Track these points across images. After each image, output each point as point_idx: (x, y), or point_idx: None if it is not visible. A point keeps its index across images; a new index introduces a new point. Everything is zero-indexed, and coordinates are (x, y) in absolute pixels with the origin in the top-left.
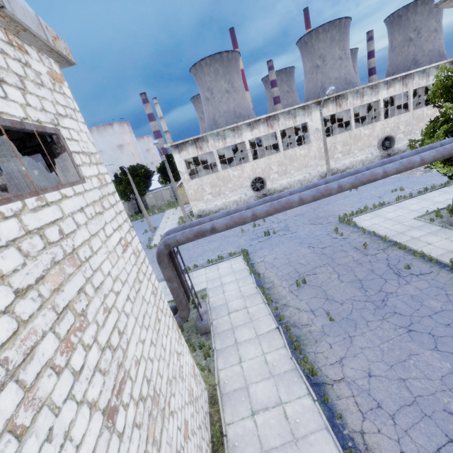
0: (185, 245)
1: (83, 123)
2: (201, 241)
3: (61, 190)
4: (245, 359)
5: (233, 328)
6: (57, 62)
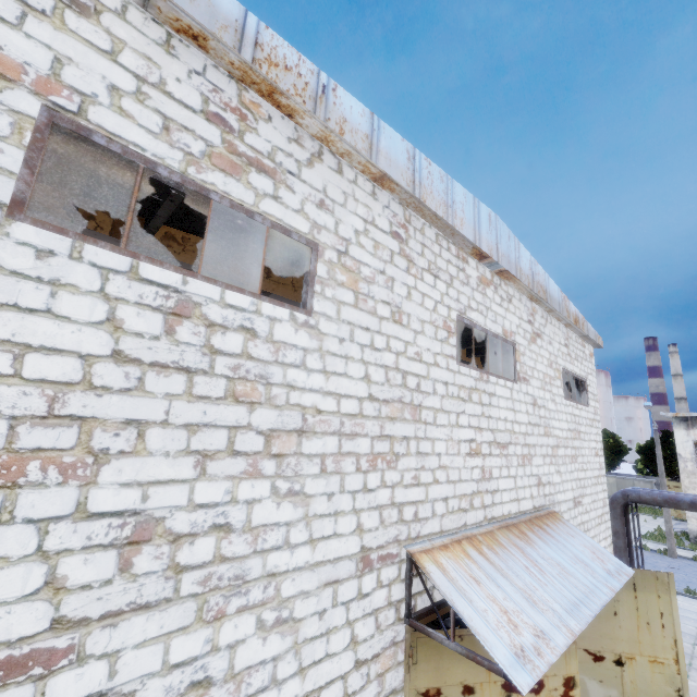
0: (652, 559)
1: (595, 378)
2: (686, 568)
3: (581, 405)
4: (695, 680)
5: (692, 655)
6: (593, 347)
